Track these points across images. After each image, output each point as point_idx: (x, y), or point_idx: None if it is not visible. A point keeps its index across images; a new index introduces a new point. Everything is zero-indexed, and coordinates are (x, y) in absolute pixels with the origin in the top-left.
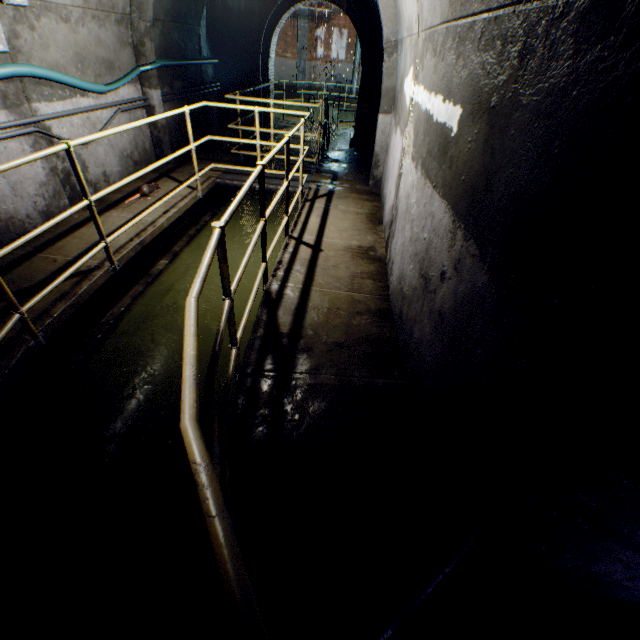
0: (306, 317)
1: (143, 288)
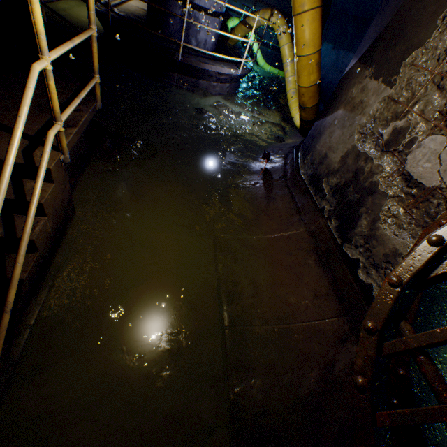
0: (118, 8)
1: (48, 2)
